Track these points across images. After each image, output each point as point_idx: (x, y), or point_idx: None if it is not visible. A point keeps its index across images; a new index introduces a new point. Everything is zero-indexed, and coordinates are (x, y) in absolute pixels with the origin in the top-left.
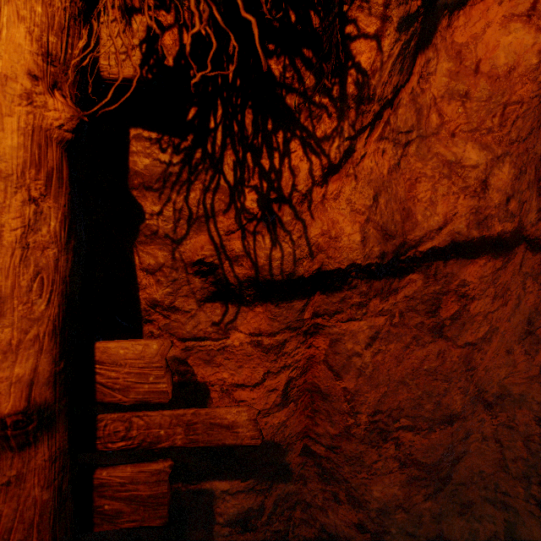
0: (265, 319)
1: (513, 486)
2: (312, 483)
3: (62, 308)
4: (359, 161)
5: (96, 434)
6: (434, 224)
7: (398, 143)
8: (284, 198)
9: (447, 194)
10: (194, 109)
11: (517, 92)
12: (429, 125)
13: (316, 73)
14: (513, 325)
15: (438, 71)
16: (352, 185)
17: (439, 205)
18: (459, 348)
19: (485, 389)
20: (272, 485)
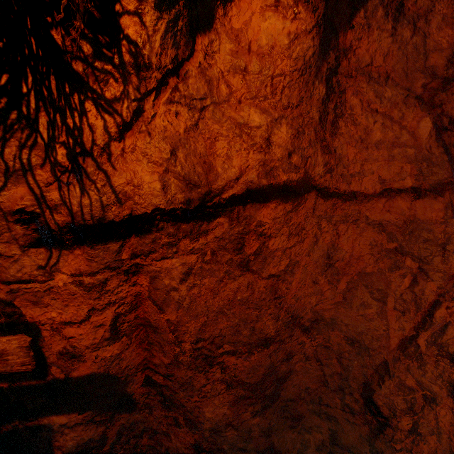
0: (84, 260)
1: (332, 398)
2: (157, 410)
3: None
4: (151, 120)
5: None
6: (233, 175)
7: (194, 108)
8: (87, 151)
9: (240, 150)
10: (6, 76)
11: (279, 66)
12: (221, 94)
13: (92, 43)
14: (314, 259)
15: (222, 50)
16: (147, 140)
17: (235, 159)
18: (264, 280)
19: (301, 315)
20: (114, 416)
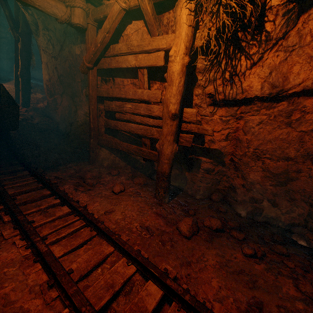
0: (224, 112)
1: None
2: (231, 170)
3: (181, 98)
4: (265, 60)
5: (181, 126)
6: (297, 82)
7: (287, 51)
8: (236, 74)
9: (306, 70)
10: (216, 47)
11: None
12: (305, 41)
13: (251, 35)
14: None
15: None
16: (260, 69)
17: (301, 75)
18: (297, 132)
19: None
20: (218, 165)
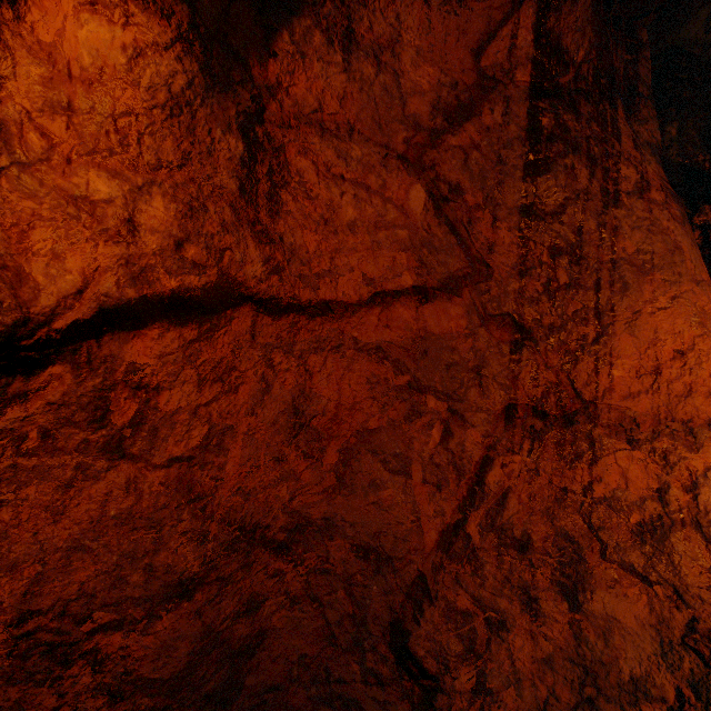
0: None
1: (346, 664)
2: None
3: None
4: None
5: None
6: (70, 286)
7: None
8: None
9: (79, 242)
10: None
11: (121, 100)
12: (30, 148)
13: None
14: (268, 420)
15: (22, 76)
16: None
17: (70, 258)
18: (161, 469)
19: (264, 523)
20: None
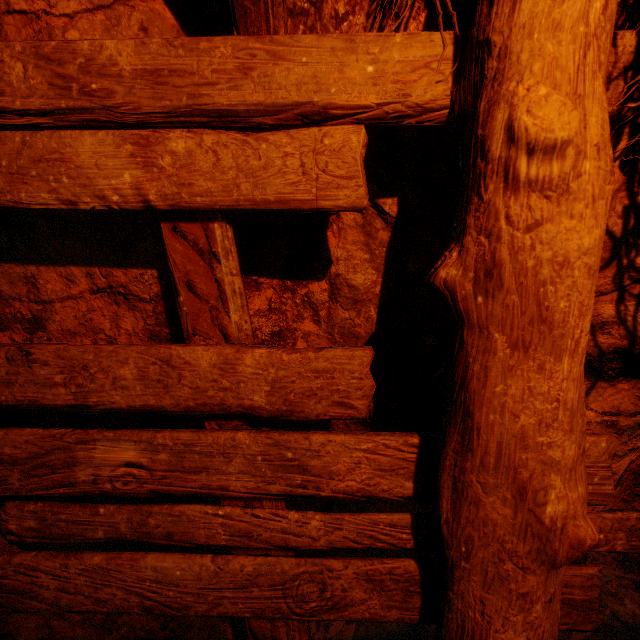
0: (629, 397)
1: None
2: (606, 568)
3: None
4: None
5: None
6: None
7: None
8: None
9: None
10: None
11: None
12: None
13: None
14: None
15: None
16: None
17: None
18: None
19: None
20: None
